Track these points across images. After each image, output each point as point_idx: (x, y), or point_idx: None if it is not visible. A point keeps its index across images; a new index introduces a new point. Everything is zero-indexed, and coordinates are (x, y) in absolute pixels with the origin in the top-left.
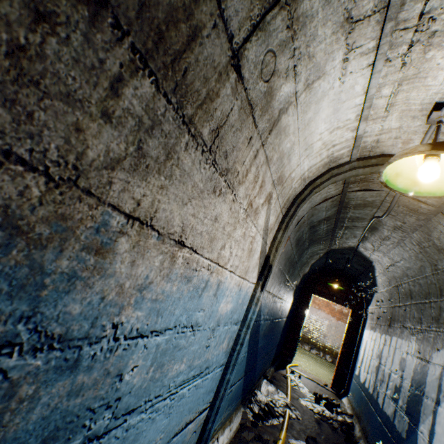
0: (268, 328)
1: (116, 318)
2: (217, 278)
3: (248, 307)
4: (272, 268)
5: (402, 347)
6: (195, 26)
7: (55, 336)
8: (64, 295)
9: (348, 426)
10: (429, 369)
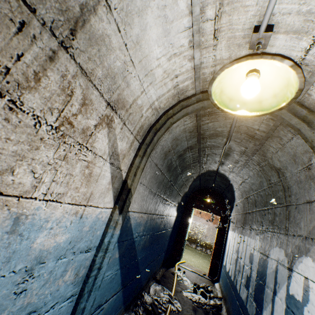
0: (149, 241)
1: None
2: (8, 211)
3: (104, 232)
4: (133, 192)
5: (251, 244)
6: None
7: None
8: None
9: (218, 308)
10: (268, 263)
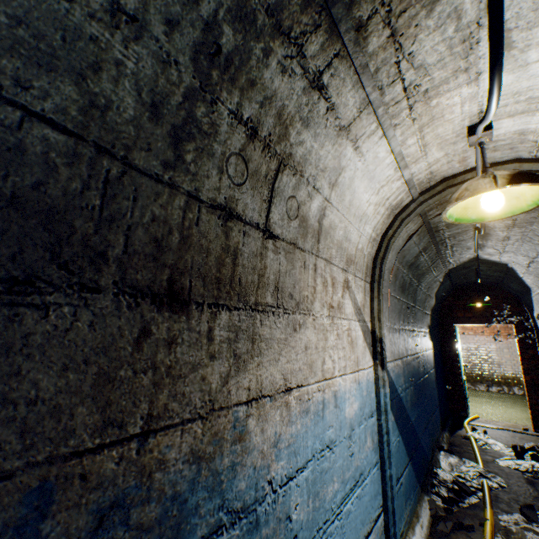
0: (414, 394)
1: (268, 476)
2: (331, 391)
3: (376, 393)
4: (384, 340)
5: None
6: (233, 250)
7: (239, 510)
8: (233, 480)
9: None
10: None
